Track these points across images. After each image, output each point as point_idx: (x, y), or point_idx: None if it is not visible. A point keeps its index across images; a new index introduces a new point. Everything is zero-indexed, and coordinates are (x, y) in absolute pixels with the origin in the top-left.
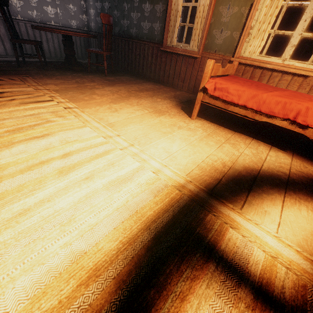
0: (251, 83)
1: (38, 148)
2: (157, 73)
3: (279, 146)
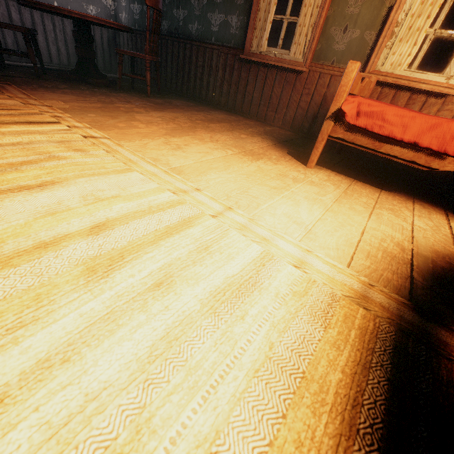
0: (408, 109)
1: (31, 211)
2: (231, 96)
3: None
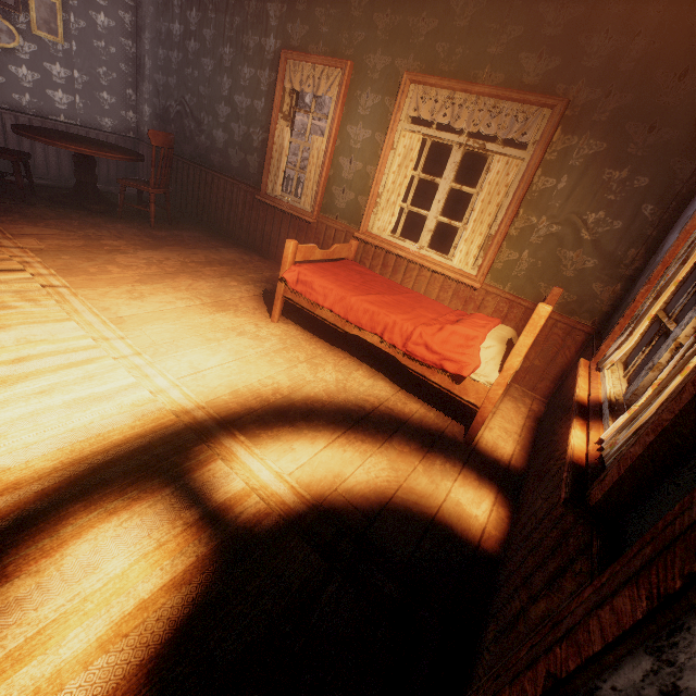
0: (360, 277)
1: None
2: (251, 233)
3: (389, 373)
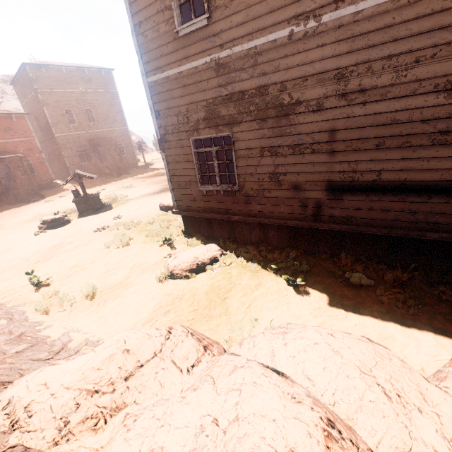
0: None
1: None
2: None
3: None
